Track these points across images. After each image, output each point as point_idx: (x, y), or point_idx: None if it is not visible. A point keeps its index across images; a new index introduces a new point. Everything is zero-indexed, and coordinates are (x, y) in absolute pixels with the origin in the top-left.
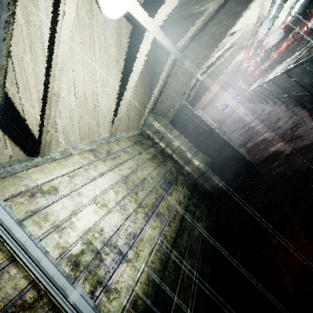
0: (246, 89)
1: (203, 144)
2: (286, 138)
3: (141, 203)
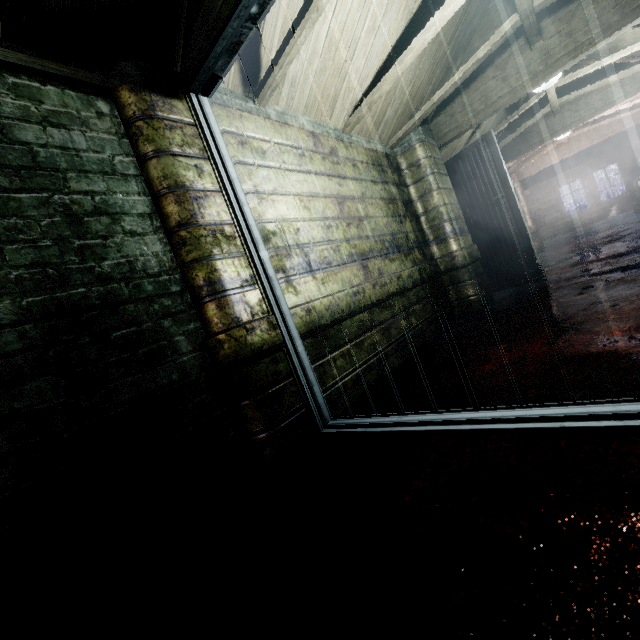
0: None
1: (484, 229)
2: (634, 264)
3: (350, 239)
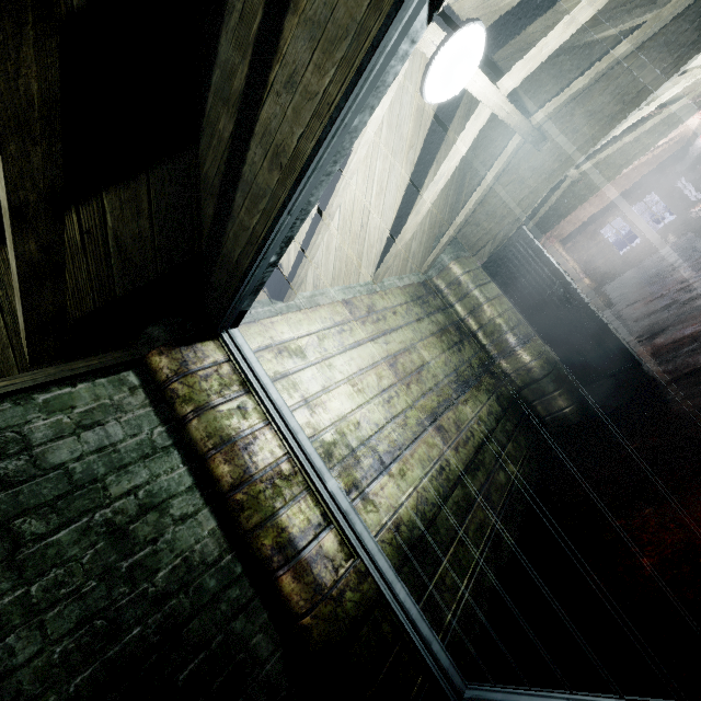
0: (696, 201)
1: (548, 322)
2: None
3: (415, 403)
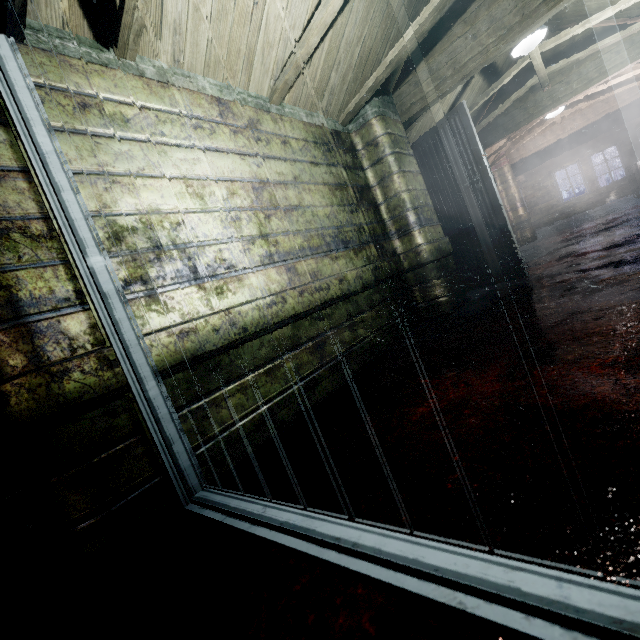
0: None
1: (458, 218)
2: (628, 258)
3: (269, 235)
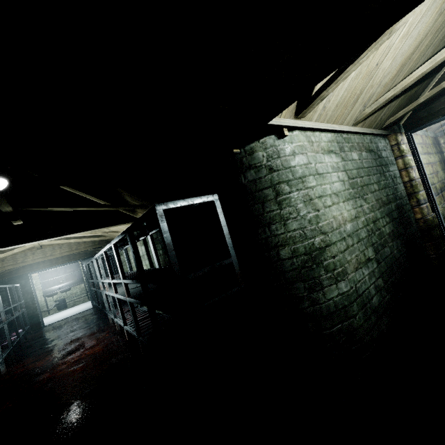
0: None
1: None
2: None
3: (437, 183)
